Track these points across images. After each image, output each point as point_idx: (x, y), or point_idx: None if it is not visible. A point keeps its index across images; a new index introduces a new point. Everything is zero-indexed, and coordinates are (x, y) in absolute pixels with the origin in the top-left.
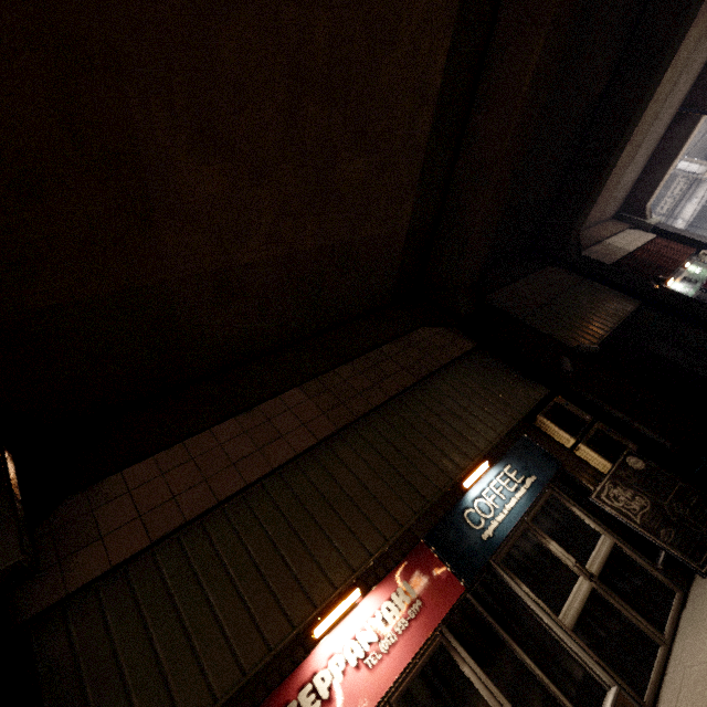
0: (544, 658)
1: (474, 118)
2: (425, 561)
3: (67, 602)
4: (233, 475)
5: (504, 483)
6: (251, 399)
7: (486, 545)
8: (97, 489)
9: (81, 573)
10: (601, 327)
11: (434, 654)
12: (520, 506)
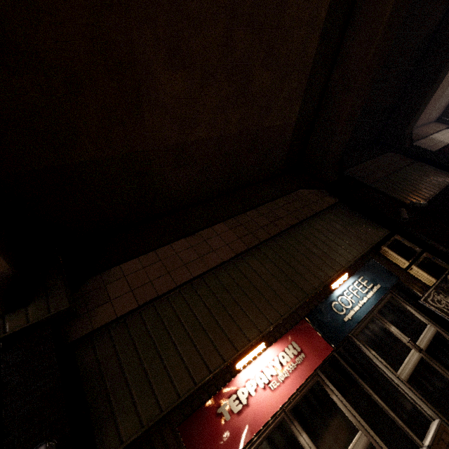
0: (386, 397)
1: (346, 43)
2: (306, 331)
3: (93, 334)
4: (185, 271)
5: (358, 287)
6: (194, 227)
7: (347, 324)
8: (107, 274)
9: (100, 319)
10: (427, 192)
11: (313, 386)
12: (370, 302)
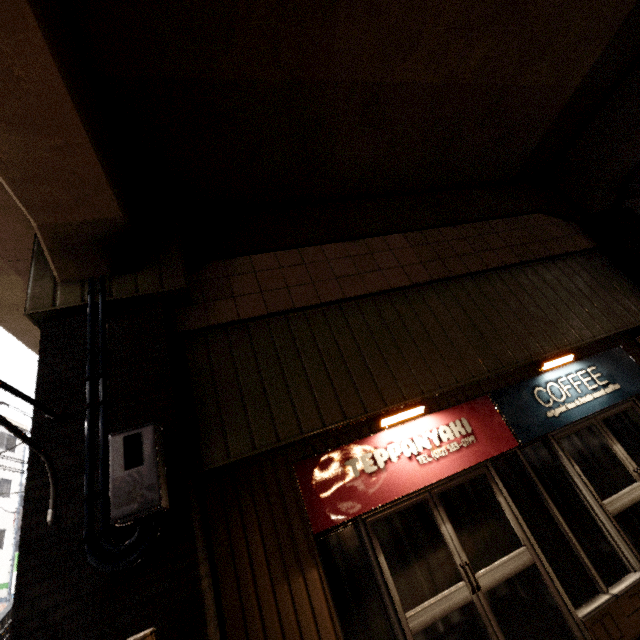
0: (575, 524)
1: None
2: (486, 411)
3: (208, 332)
4: (335, 287)
5: (584, 379)
6: (359, 231)
7: (549, 421)
8: (232, 263)
9: (218, 316)
10: None
11: (475, 478)
12: (595, 404)
